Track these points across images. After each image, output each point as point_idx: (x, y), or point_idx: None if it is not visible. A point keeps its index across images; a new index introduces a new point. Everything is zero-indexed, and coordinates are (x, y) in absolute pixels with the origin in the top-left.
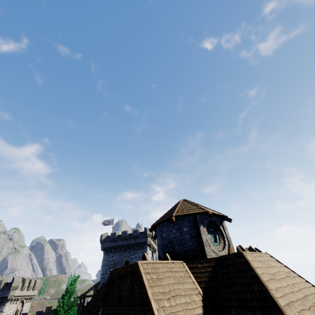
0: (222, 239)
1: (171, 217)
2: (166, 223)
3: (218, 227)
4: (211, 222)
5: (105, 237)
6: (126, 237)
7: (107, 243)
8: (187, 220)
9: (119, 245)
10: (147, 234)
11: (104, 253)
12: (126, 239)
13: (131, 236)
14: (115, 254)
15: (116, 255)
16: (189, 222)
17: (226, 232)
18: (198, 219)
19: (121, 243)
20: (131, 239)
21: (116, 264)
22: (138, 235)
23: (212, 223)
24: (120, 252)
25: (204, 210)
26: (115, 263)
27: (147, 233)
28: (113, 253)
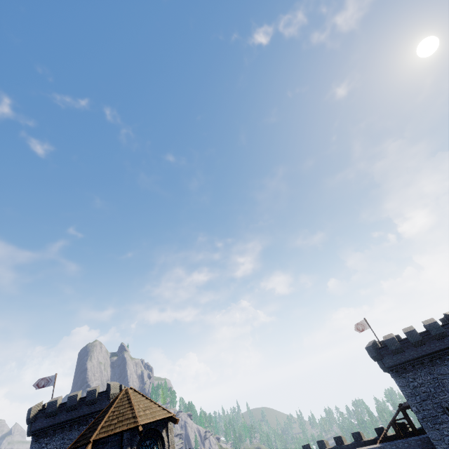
0: None
1: (88, 443)
2: (84, 447)
3: (160, 433)
4: (151, 429)
5: (37, 411)
6: (74, 406)
7: (40, 421)
8: (111, 443)
9: (61, 422)
10: (110, 395)
11: (32, 440)
12: (75, 409)
13: (84, 401)
14: (54, 438)
15: (55, 440)
16: (113, 445)
17: (169, 438)
18: (124, 441)
19: (66, 417)
20: (83, 408)
21: None
22: (95, 398)
23: (151, 432)
24: (62, 433)
25: (135, 425)
26: None
27: (110, 392)
28: (49, 438)
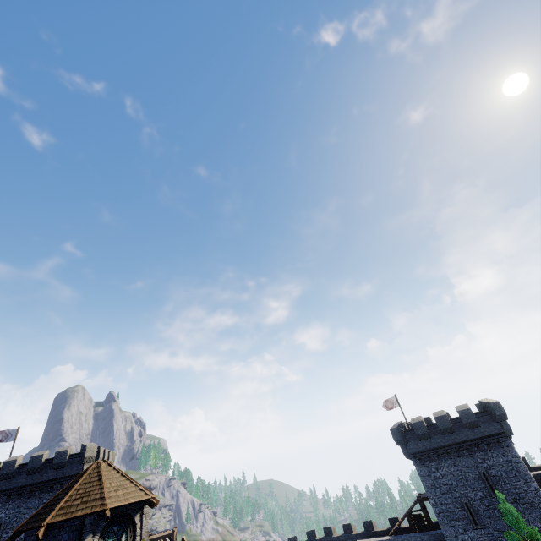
0: (132, 539)
1: (41, 526)
2: (35, 531)
3: (132, 518)
4: (122, 513)
5: None
6: (37, 469)
7: None
8: (69, 528)
9: (18, 487)
10: (85, 458)
11: None
12: (38, 473)
13: (51, 463)
14: (7, 505)
15: (9, 508)
16: (72, 531)
17: (143, 524)
18: (86, 526)
19: (25, 481)
20: (49, 471)
21: (4, 527)
22: (66, 461)
23: (121, 516)
24: (18, 500)
25: (101, 508)
26: (1, 525)
27: (85, 455)
28: (1, 504)
